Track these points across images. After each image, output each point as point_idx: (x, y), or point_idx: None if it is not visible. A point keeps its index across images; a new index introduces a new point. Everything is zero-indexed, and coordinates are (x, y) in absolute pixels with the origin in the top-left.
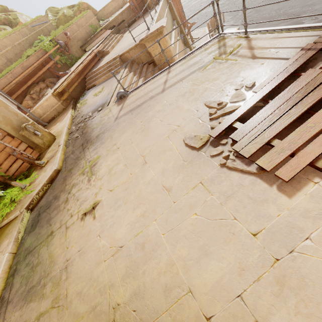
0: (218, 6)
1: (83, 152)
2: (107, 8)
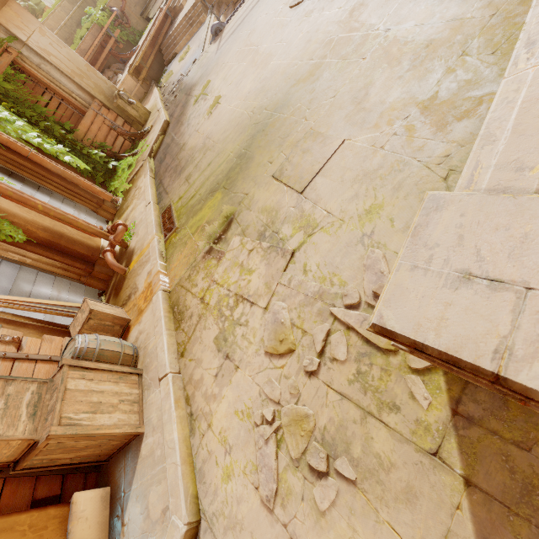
0: None
1: (189, 96)
2: None
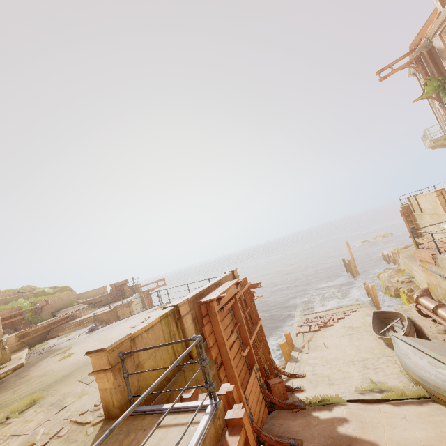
0: (159, 292)
1: (52, 353)
2: (87, 293)
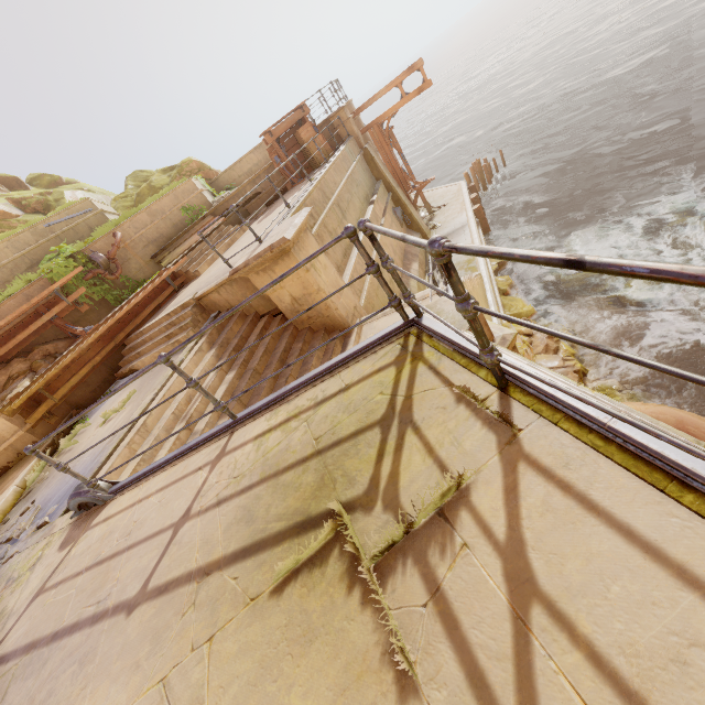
0: (374, 243)
1: None
2: (240, 166)
